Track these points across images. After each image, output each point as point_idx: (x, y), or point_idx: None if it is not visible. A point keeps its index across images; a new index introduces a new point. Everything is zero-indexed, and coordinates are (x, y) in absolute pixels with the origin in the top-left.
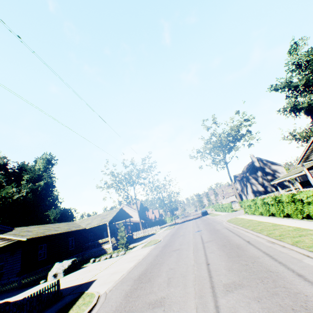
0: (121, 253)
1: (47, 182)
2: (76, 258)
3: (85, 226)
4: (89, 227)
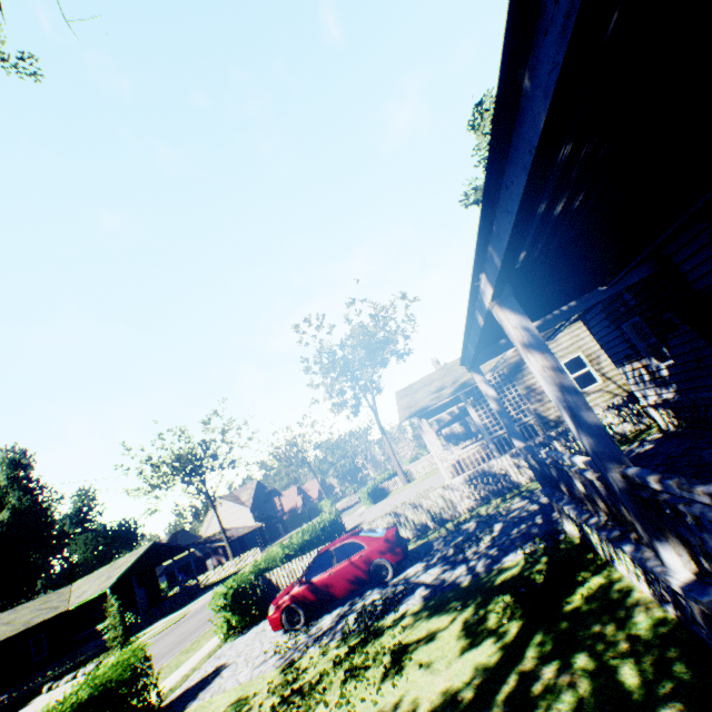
0: (89, 667)
1: (16, 509)
2: (5, 696)
3: (73, 601)
4: (76, 604)
